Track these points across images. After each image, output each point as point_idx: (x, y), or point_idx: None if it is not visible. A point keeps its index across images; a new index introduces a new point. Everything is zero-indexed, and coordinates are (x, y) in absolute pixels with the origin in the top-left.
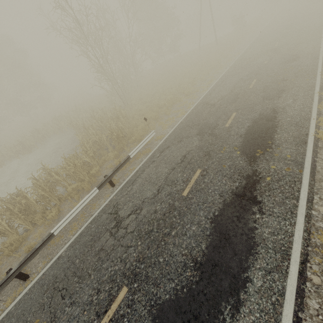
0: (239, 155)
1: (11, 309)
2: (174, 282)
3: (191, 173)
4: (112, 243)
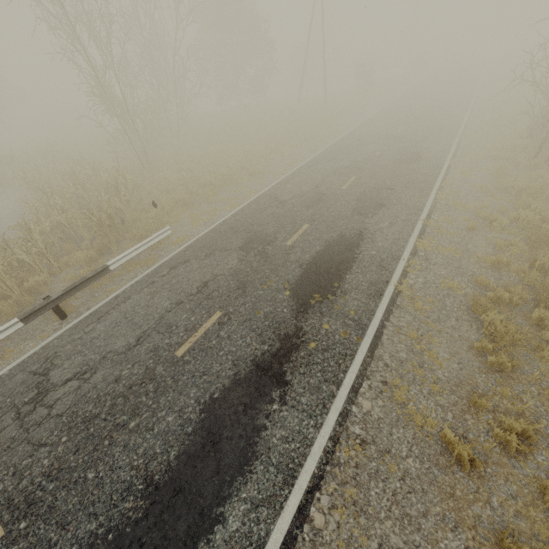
0: (288, 297)
1: None
2: (98, 520)
3: (204, 317)
4: (12, 435)
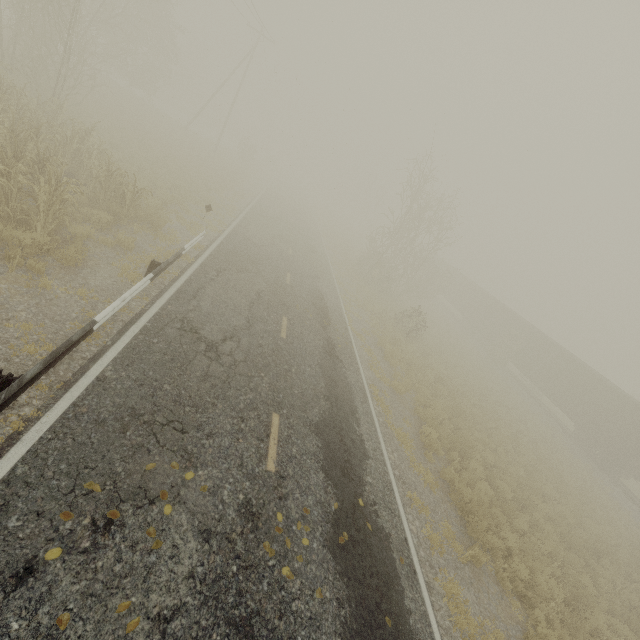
0: (313, 318)
1: (13, 471)
2: (317, 408)
3: (279, 318)
4: (223, 370)
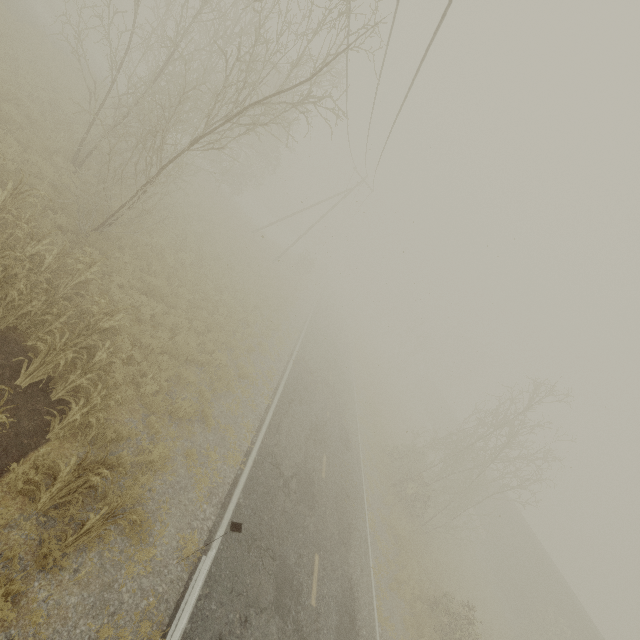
0: None
1: None
2: None
3: None
4: None
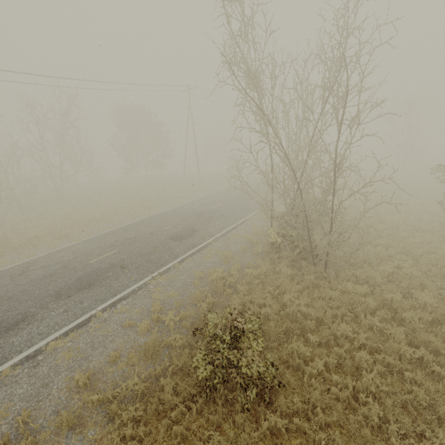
0: None
1: None
2: None
3: None
4: None
